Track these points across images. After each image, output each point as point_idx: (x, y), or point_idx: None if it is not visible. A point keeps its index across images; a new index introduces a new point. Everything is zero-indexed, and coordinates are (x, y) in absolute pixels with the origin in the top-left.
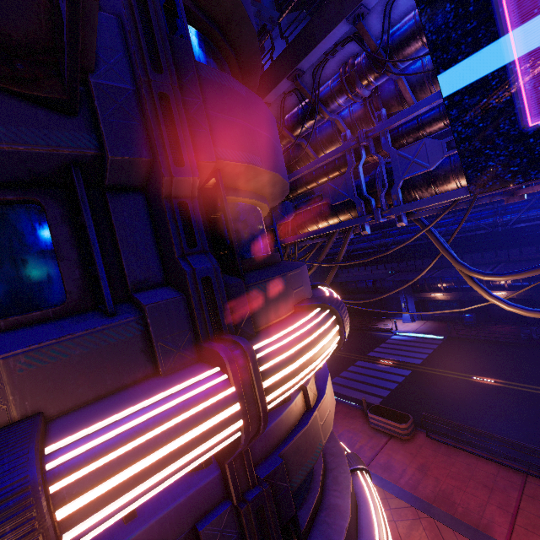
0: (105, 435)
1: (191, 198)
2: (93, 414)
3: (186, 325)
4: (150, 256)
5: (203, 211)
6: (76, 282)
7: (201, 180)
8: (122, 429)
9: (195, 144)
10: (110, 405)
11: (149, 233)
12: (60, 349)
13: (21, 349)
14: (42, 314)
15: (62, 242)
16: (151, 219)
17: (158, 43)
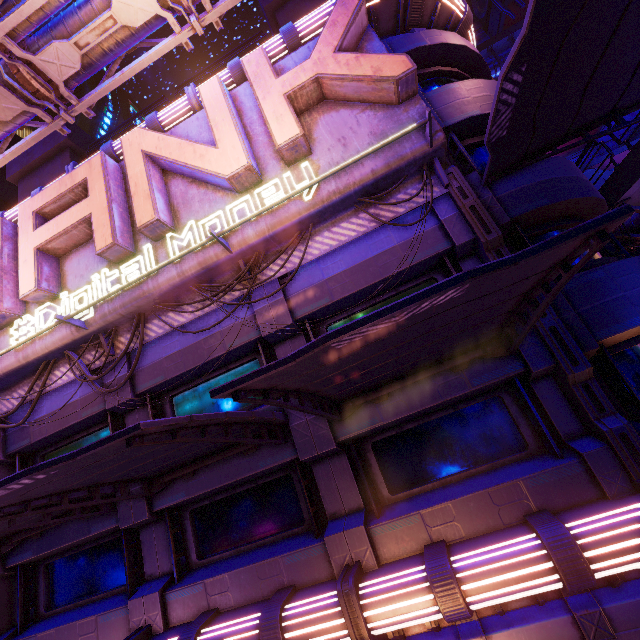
0: (592, 525)
1: (589, 379)
2: (576, 514)
3: (616, 466)
4: (569, 416)
5: (598, 375)
6: (530, 437)
7: (589, 357)
8: (601, 524)
9: (579, 342)
10: (584, 511)
11: (563, 401)
12: (543, 477)
13: (526, 476)
14: (520, 455)
15: (516, 415)
16: (561, 392)
17: (538, 300)
